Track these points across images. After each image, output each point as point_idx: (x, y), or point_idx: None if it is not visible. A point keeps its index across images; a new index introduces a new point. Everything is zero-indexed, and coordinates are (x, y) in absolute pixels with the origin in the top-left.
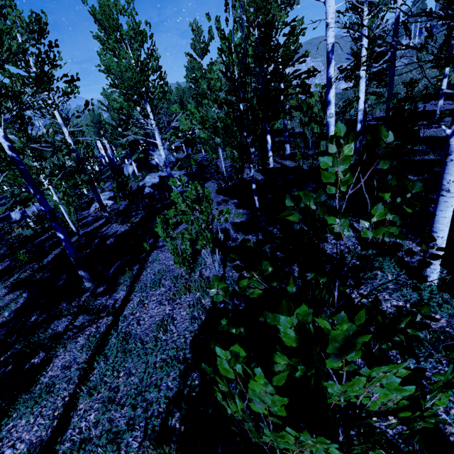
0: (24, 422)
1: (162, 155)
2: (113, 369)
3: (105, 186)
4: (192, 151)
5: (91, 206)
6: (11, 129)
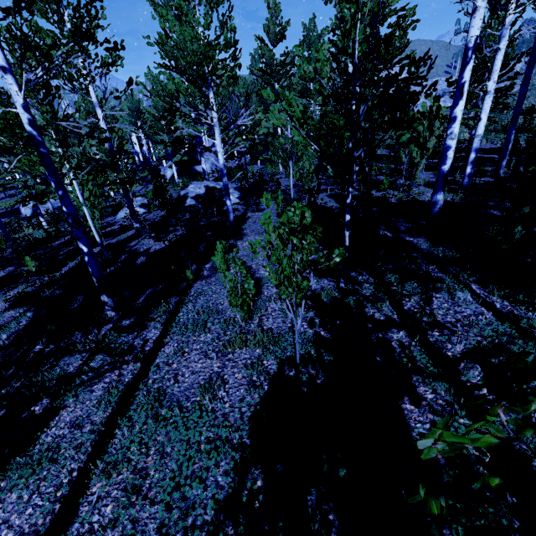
0: (15, 497)
1: (219, 160)
2: (141, 442)
3: (136, 190)
4: (252, 160)
5: (118, 211)
6: (32, 100)
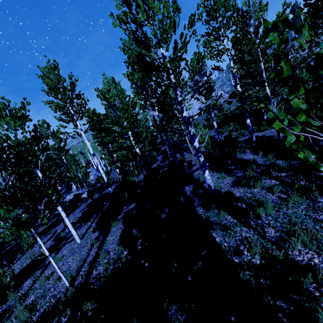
0: None
1: None
2: None
3: None
4: None
5: None
6: None
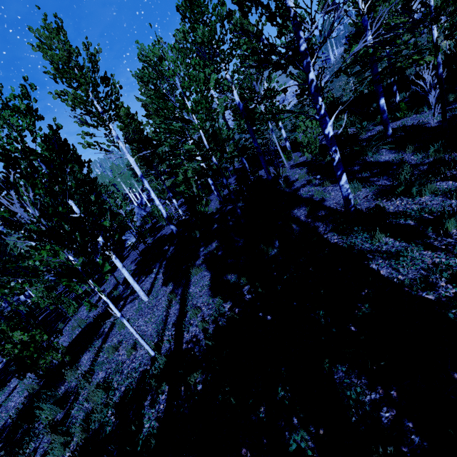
0: None
1: None
2: None
3: None
4: None
5: None
6: None
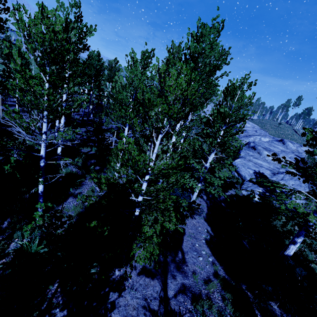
0: None
1: None
2: None
3: None
4: None
5: None
6: None
